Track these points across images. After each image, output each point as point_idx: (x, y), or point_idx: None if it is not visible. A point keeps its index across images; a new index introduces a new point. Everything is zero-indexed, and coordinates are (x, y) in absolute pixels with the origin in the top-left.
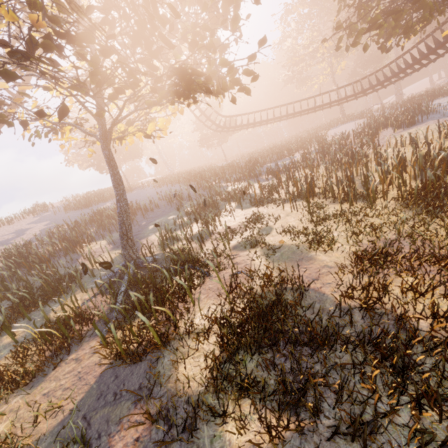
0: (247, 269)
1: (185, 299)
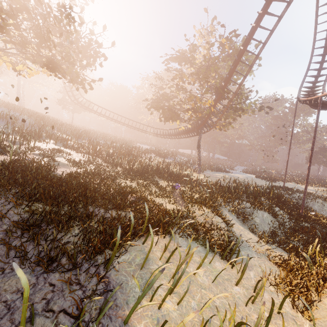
0: (32, 159)
1: None
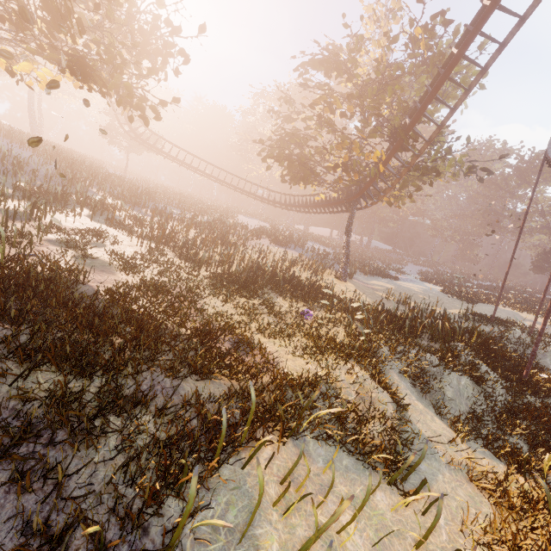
0: (44, 255)
1: None
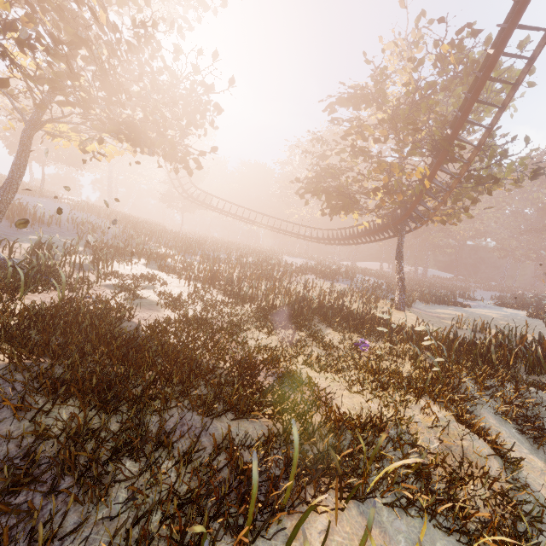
0: (98, 296)
1: (16, 295)
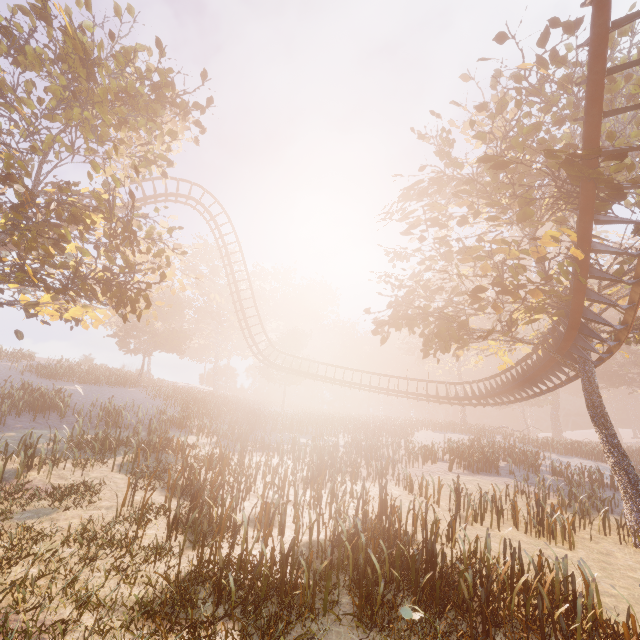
0: None
1: None
